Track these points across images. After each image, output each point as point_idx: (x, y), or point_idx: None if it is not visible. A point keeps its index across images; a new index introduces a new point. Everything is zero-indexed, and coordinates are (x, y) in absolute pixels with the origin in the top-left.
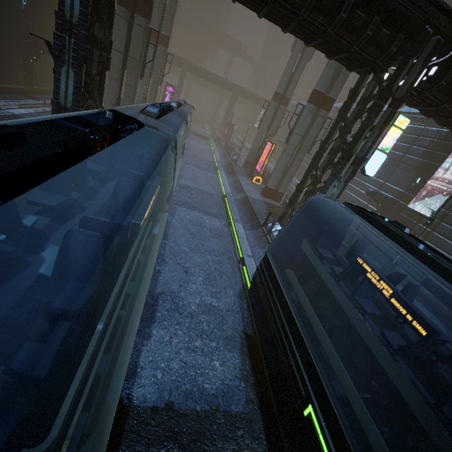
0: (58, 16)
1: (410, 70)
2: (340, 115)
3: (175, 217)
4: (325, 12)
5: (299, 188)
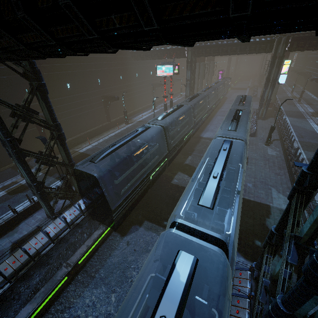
0: (186, 79)
1: (283, 47)
2: (270, 66)
3: (216, 118)
4: (243, 50)
5: (262, 97)
